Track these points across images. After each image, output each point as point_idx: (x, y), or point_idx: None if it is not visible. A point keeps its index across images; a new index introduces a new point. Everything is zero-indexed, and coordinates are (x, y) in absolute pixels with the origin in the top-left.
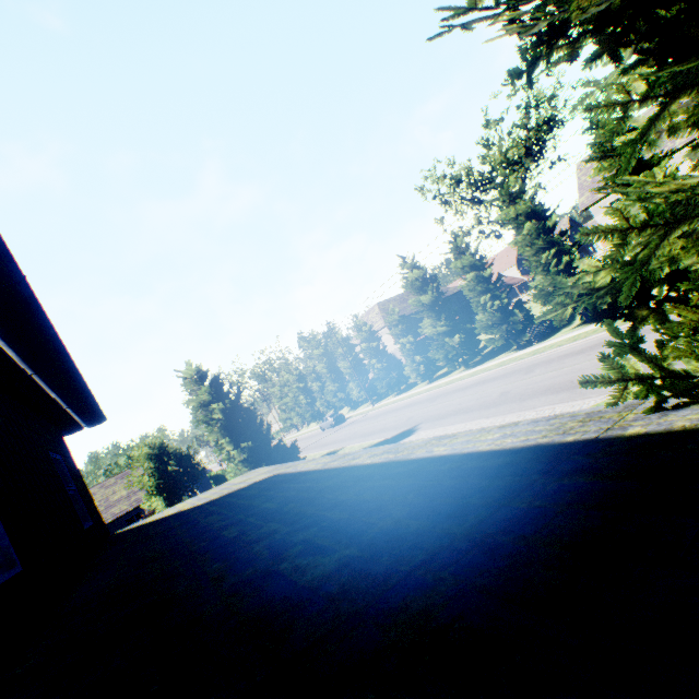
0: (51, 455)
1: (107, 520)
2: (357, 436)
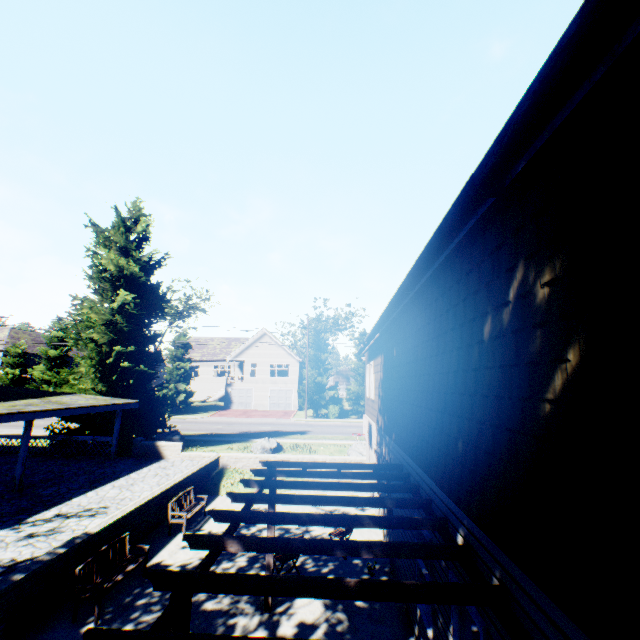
0: None
1: None
2: None
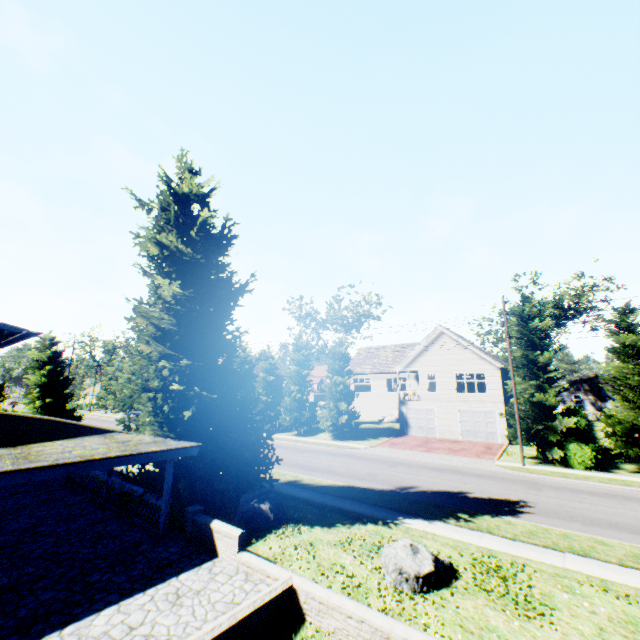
0: None
1: None
2: None
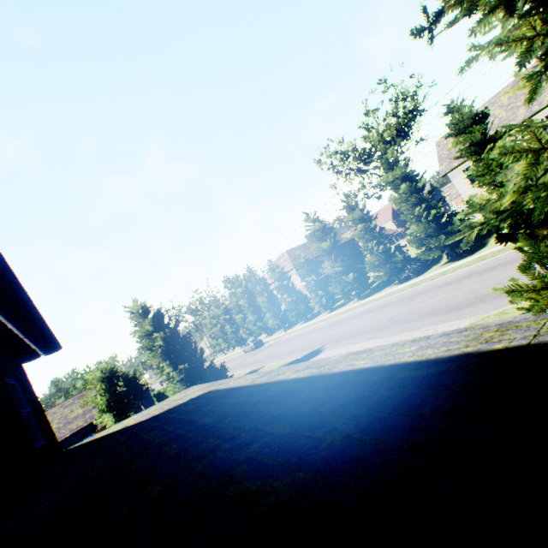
0: (7, 381)
1: (65, 435)
2: (274, 356)
